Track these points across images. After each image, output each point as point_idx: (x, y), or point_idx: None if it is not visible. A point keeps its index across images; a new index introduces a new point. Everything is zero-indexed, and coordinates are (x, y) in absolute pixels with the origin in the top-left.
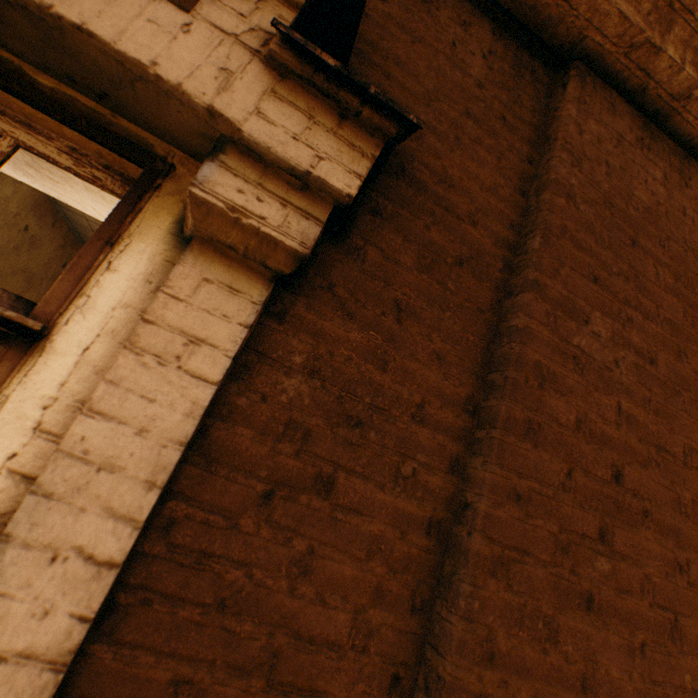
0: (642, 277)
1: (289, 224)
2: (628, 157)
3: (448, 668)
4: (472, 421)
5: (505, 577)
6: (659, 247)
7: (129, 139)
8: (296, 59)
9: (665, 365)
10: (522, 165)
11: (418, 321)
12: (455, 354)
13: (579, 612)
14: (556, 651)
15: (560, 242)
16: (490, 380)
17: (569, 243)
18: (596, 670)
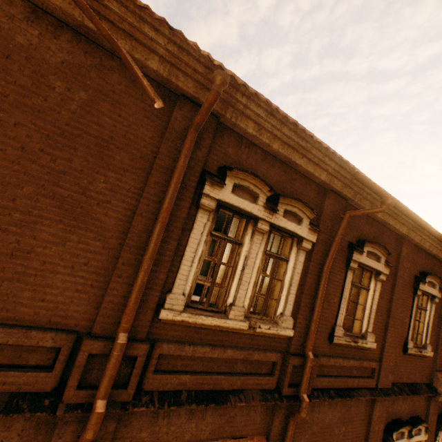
0: None
1: (437, 300)
2: None
3: (441, 324)
4: (440, 308)
5: None
6: None
7: (427, 295)
8: (439, 290)
9: None
10: None
11: (438, 301)
12: (439, 303)
13: None
14: None
15: None
16: (441, 305)
17: None
18: None
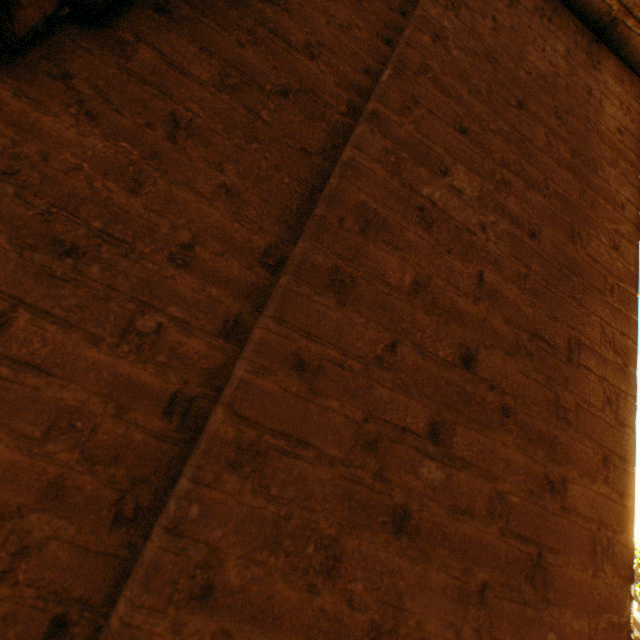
0: (530, 144)
1: None
2: (523, 22)
3: (122, 608)
4: (271, 278)
5: (258, 474)
6: (555, 118)
7: None
8: None
9: (552, 244)
10: (392, 14)
11: (205, 145)
12: (258, 195)
13: (384, 535)
14: (335, 591)
15: (418, 80)
16: (304, 229)
17: (432, 85)
18: (401, 621)
